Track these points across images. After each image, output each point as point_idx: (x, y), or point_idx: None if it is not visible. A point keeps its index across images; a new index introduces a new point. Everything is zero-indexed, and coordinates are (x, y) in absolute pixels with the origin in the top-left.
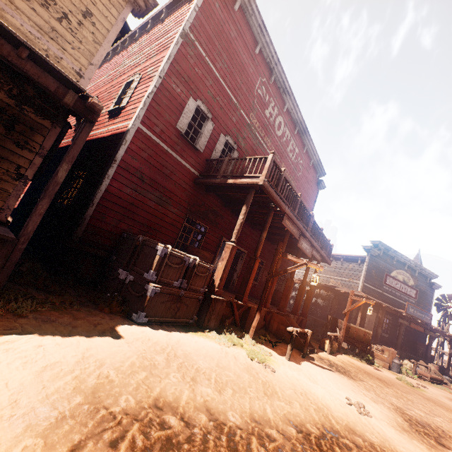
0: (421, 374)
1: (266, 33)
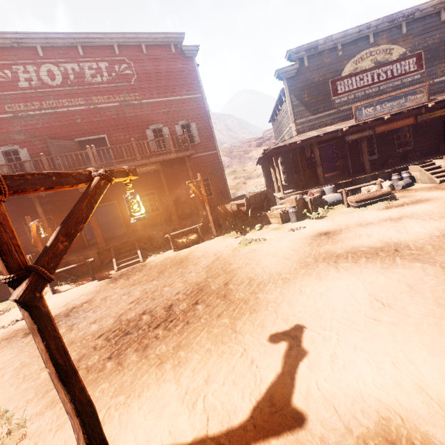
0: (351, 202)
1: None
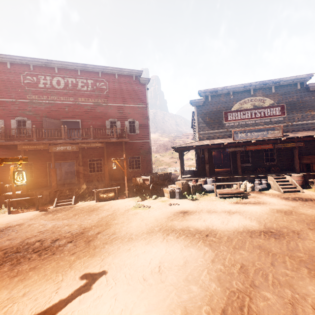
0: (217, 193)
1: (5, 55)
